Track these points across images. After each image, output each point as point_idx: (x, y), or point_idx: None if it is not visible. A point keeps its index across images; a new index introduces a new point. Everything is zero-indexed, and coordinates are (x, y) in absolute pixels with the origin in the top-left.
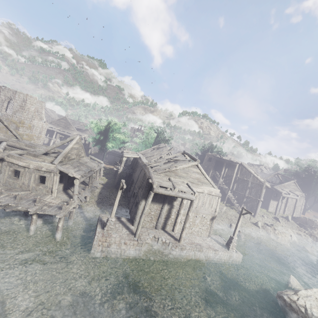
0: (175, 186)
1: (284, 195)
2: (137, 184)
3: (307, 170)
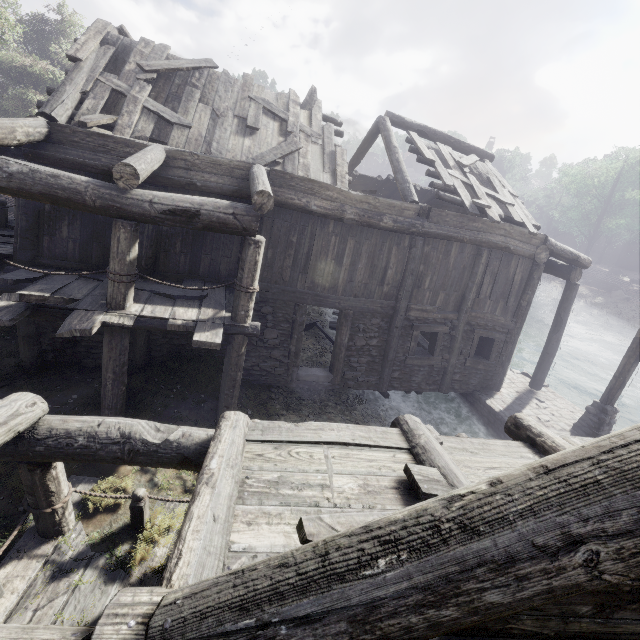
0: None
1: None
2: (422, 304)
3: None
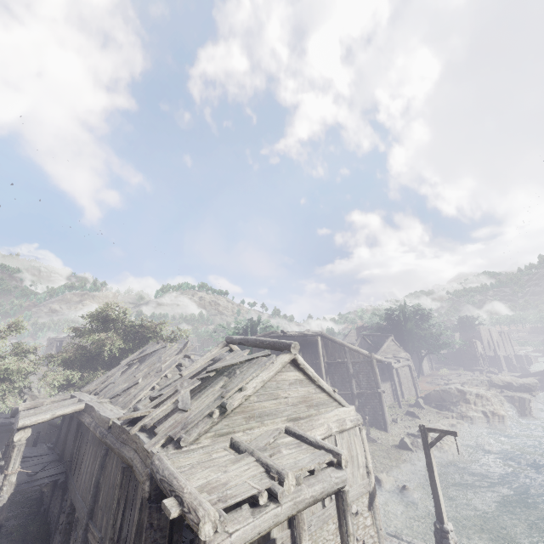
0: (276, 466)
1: (395, 365)
2: (95, 525)
3: (391, 317)
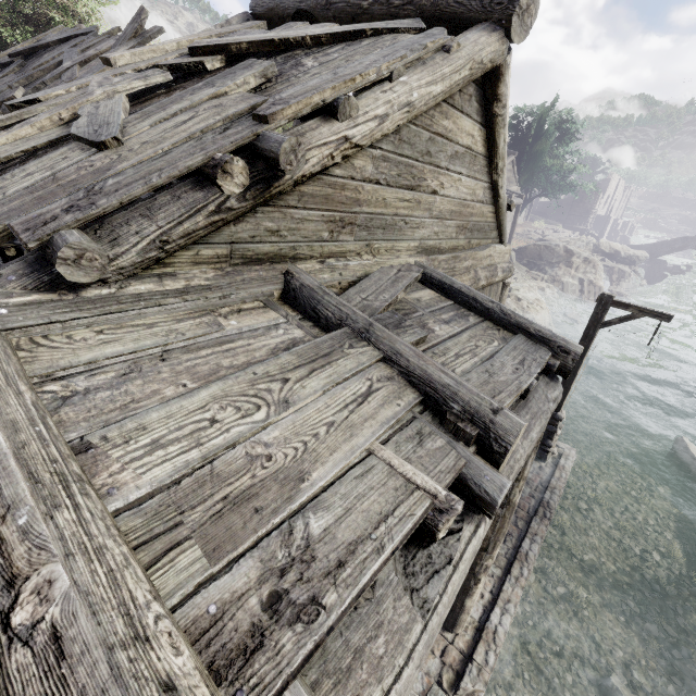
0: (468, 397)
1: None
2: None
3: (519, 124)
